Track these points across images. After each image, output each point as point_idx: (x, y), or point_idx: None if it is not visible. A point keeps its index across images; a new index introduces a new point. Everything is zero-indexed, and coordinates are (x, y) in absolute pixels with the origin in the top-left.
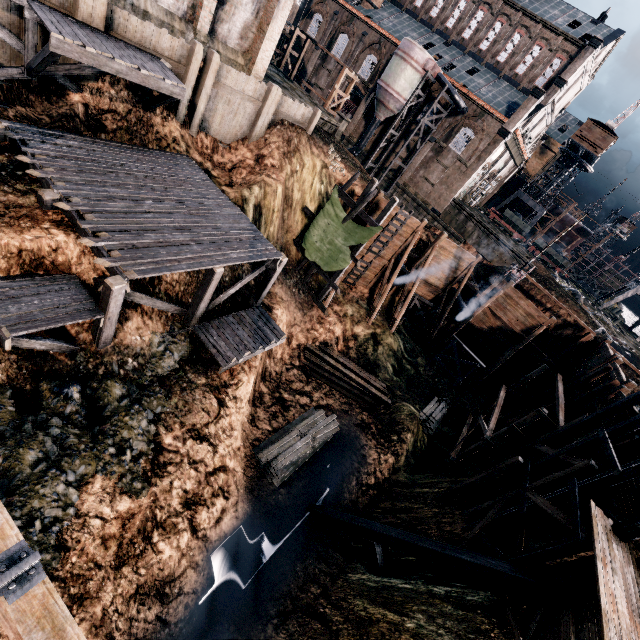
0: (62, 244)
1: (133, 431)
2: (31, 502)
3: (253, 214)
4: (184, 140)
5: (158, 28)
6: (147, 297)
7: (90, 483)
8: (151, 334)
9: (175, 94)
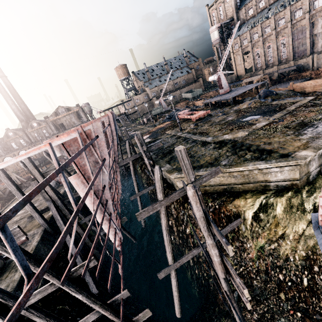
0: None
1: None
2: None
3: None
4: (310, 74)
5: (303, 59)
6: None
7: None
8: None
9: (294, 69)
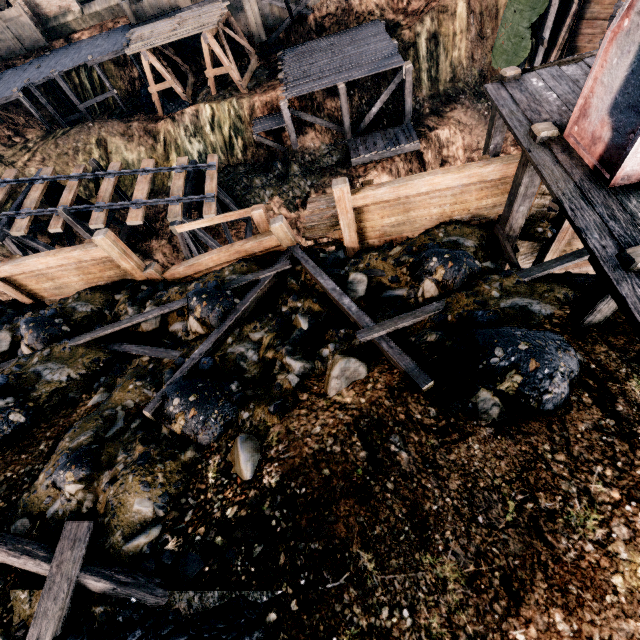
0: (279, 96)
1: (294, 184)
2: (252, 193)
3: (427, 43)
4: (379, 8)
5: None
6: (308, 115)
7: (273, 198)
8: (320, 143)
9: None
